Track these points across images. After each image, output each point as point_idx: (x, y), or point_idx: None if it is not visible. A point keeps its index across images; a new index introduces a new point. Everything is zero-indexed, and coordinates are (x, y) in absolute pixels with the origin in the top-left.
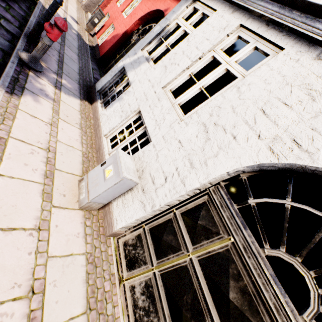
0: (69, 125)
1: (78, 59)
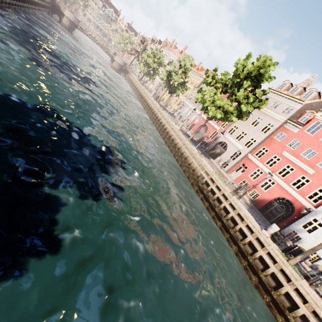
0: None
1: (267, 220)
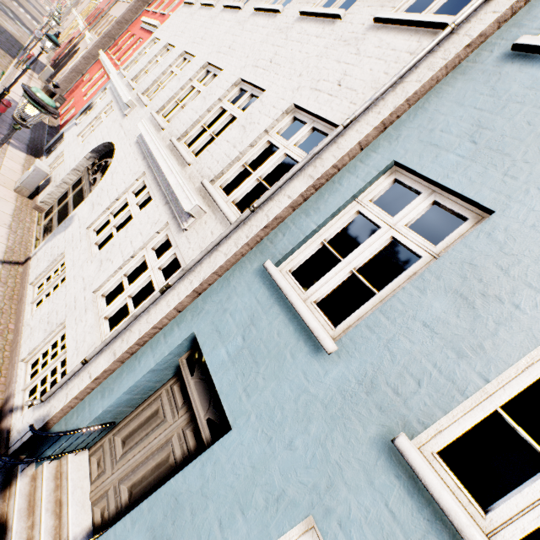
0: (14, 162)
1: (31, 132)
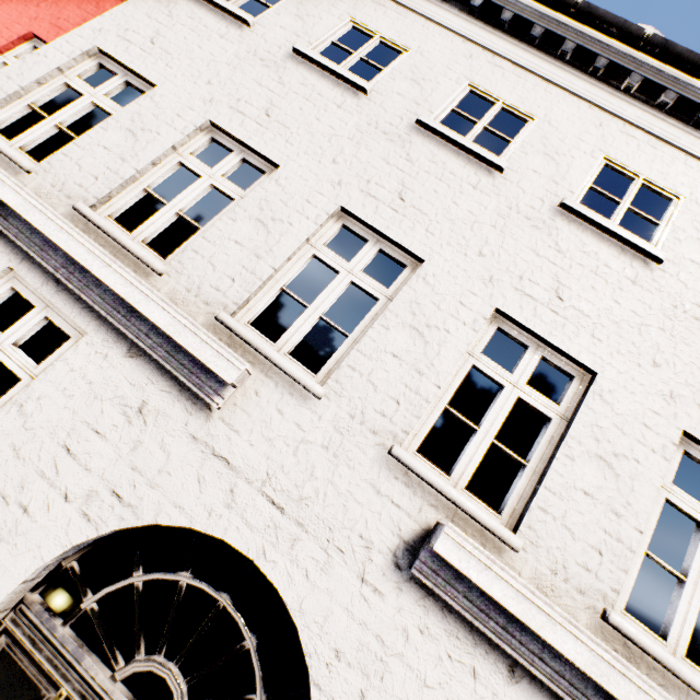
0: None
1: None
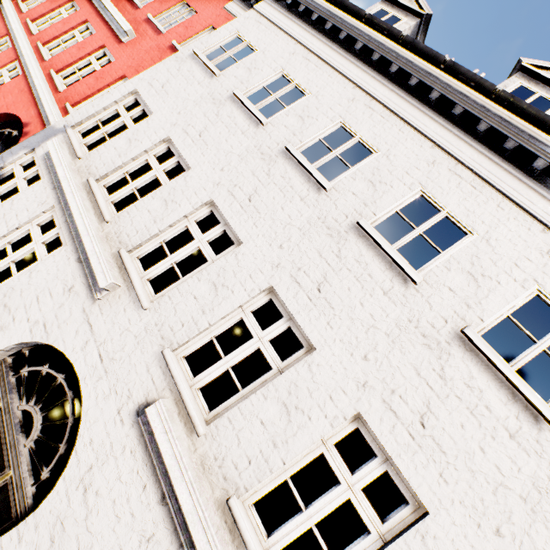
0: None
1: None
